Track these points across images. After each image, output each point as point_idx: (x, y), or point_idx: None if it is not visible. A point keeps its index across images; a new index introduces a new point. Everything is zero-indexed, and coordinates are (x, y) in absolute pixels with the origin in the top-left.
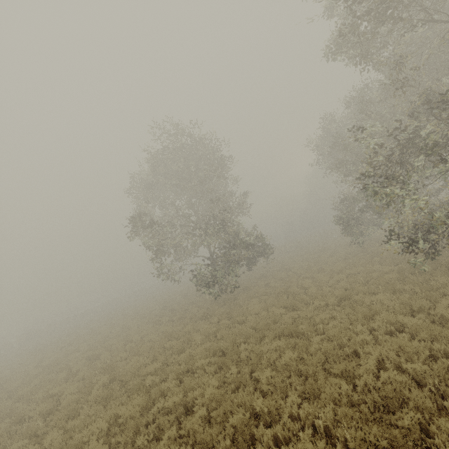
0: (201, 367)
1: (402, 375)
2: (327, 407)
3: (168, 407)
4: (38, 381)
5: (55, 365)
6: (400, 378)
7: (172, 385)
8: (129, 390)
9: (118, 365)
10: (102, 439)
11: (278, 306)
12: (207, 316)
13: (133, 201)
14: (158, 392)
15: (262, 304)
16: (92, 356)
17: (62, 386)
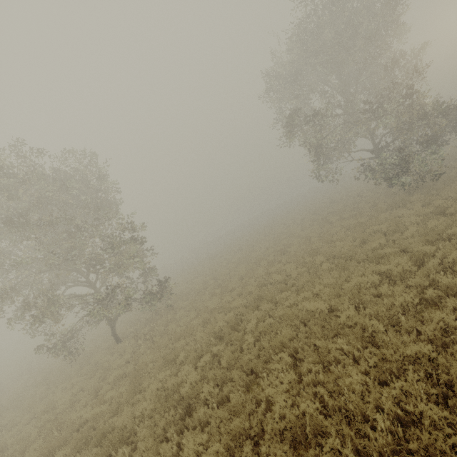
0: None
1: None
2: None
3: (445, 263)
4: (243, 268)
5: (244, 261)
6: None
7: (434, 248)
8: (359, 261)
9: (320, 251)
10: (387, 284)
11: None
12: (395, 206)
13: (274, 104)
14: (419, 254)
15: None
16: (280, 250)
17: (277, 266)
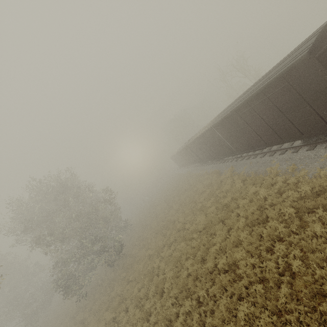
0: None
1: None
2: None
3: None
4: None
5: None
6: None
7: None
8: None
9: None
10: None
11: None
12: None
13: None
14: None
15: None
16: None
17: None
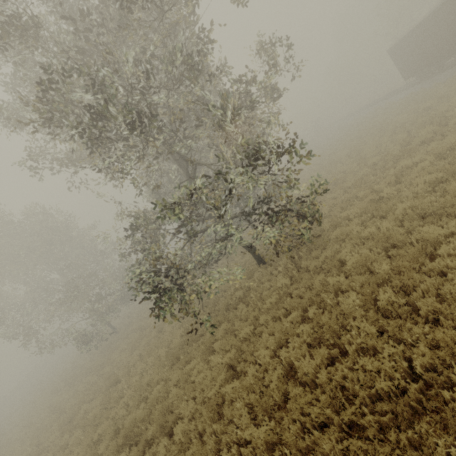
0: (54, 440)
1: (124, 411)
2: (80, 454)
3: None
4: None
5: None
6: (124, 413)
7: None
8: None
9: None
10: None
11: (129, 348)
12: (91, 370)
13: None
14: None
15: (123, 347)
16: None
17: None
